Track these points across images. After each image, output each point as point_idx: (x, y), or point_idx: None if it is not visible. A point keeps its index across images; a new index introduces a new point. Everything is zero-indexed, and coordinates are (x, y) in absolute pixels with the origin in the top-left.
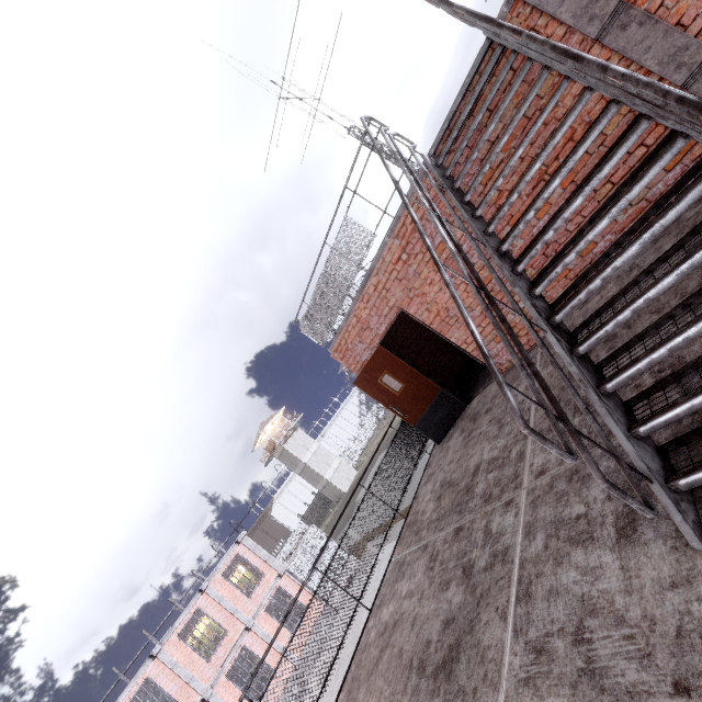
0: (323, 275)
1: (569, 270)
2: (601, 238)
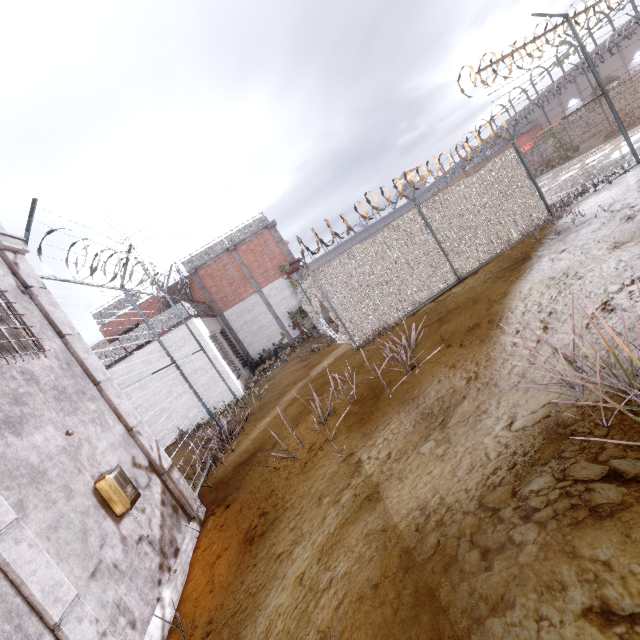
0: (117, 302)
1: None
2: None
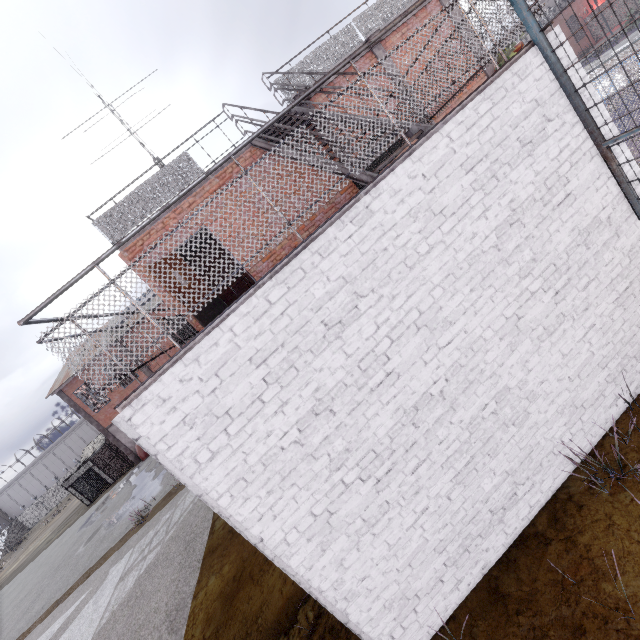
0: (146, 184)
1: (305, 226)
2: (319, 214)
